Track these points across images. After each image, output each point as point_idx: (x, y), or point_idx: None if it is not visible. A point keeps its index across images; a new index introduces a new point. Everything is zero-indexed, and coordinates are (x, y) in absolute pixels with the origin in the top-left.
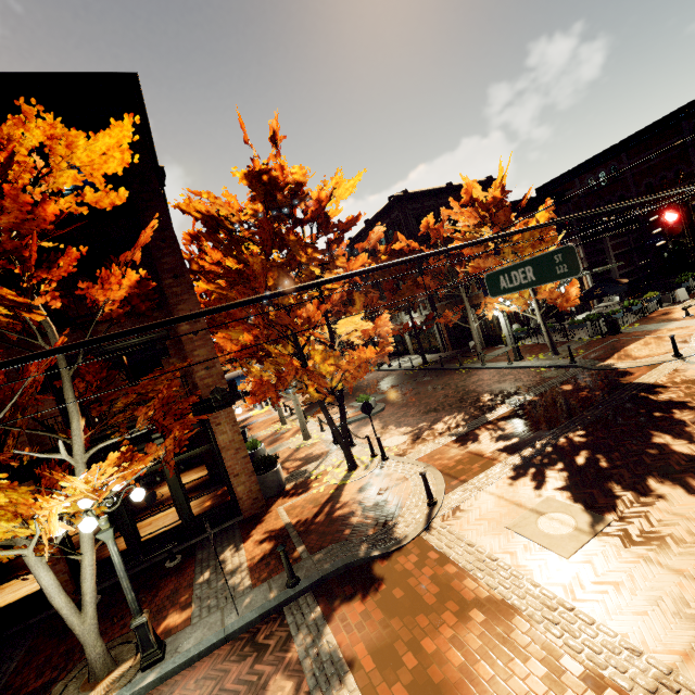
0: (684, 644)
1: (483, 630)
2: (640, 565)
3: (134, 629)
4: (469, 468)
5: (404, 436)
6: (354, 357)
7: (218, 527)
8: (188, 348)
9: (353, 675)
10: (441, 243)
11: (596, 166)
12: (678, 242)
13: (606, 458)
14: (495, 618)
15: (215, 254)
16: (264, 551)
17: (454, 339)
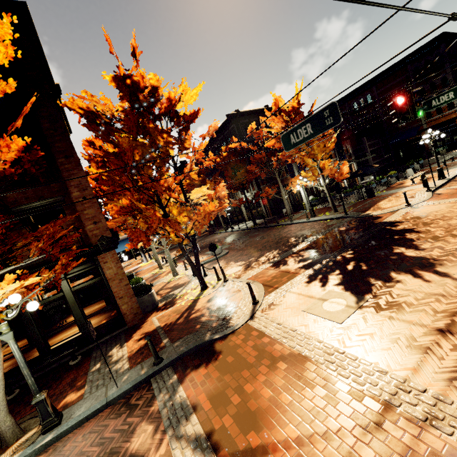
0: (413, 363)
1: (286, 373)
2: (386, 321)
3: (34, 404)
4: (280, 280)
5: (240, 266)
6: (201, 211)
7: (109, 335)
8: (79, 208)
9: (196, 415)
10: (261, 143)
11: (358, 95)
12: (405, 118)
13: (365, 264)
14: (294, 365)
15: (97, 142)
16: (140, 345)
17: (273, 208)
